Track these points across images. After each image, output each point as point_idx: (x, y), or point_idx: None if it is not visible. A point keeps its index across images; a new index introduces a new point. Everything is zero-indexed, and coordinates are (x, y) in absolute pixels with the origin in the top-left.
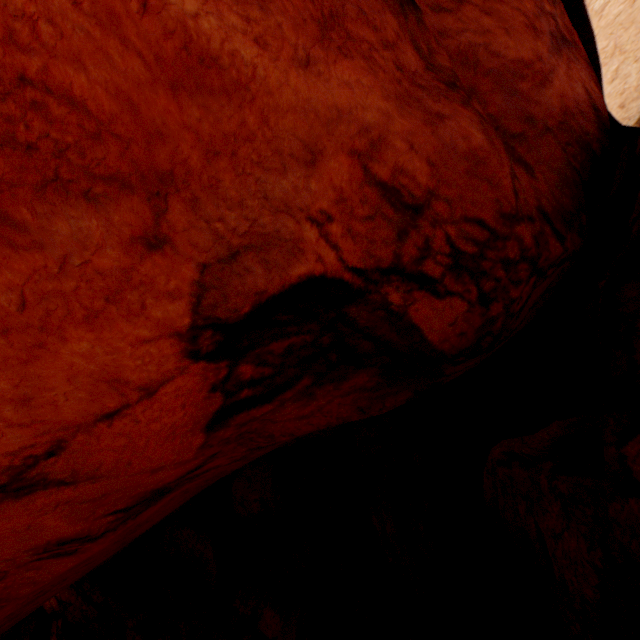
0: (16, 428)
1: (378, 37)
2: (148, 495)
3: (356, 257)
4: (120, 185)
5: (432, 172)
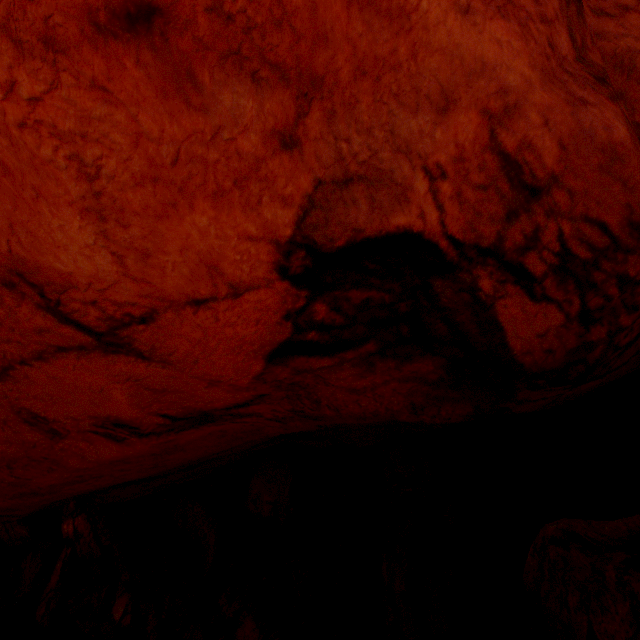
0: (129, 280)
1: (537, 10)
2: (195, 414)
3: (457, 226)
4: (280, 76)
5: (561, 156)
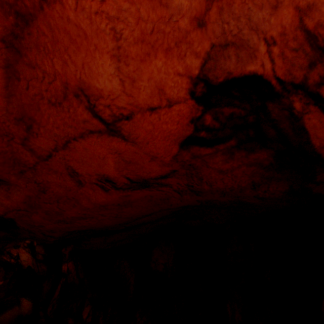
0: (124, 95)
1: None
2: (141, 180)
3: (281, 72)
4: None
5: None
